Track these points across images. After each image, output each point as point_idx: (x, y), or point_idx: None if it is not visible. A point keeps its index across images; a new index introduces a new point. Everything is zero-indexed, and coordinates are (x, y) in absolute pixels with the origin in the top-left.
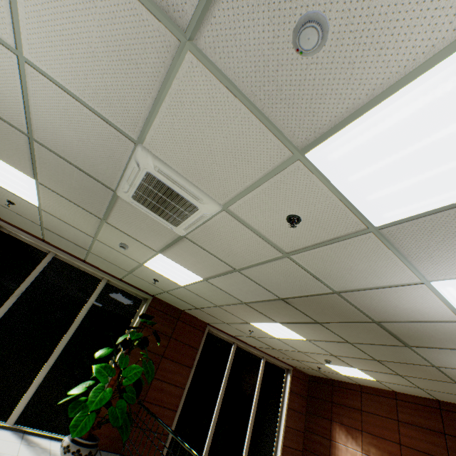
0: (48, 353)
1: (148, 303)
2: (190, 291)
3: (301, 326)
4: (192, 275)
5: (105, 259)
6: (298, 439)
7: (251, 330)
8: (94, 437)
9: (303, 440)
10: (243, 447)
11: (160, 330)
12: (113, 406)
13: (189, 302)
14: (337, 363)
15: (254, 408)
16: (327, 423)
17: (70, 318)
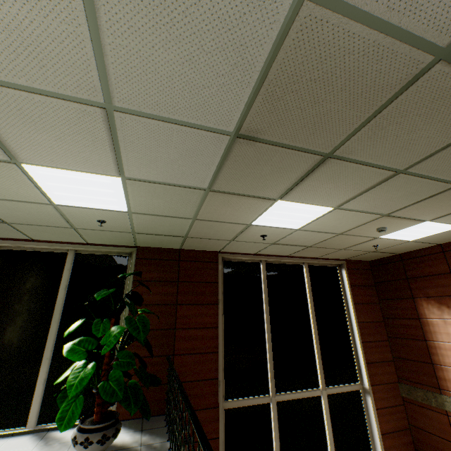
0: (41, 348)
1: (134, 257)
2: (145, 214)
3: (310, 185)
4: (103, 180)
5: (34, 225)
6: (378, 331)
7: (263, 234)
8: (114, 415)
9: (386, 329)
10: (314, 360)
11: (162, 279)
12: (105, 381)
13: (169, 233)
14: (395, 226)
15: (312, 318)
16: (409, 303)
17: (50, 305)
